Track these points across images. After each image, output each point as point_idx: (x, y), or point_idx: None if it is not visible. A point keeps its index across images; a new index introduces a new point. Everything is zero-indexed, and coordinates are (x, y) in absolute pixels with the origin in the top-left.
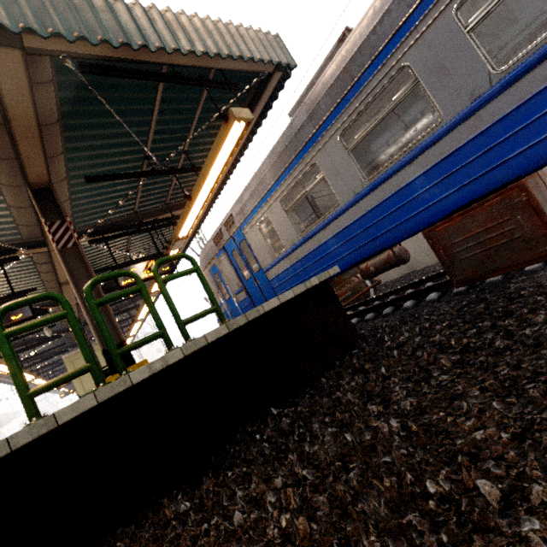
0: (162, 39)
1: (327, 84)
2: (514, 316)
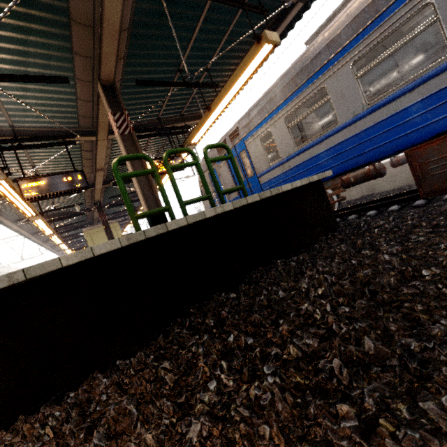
0: None
1: (352, 15)
2: None
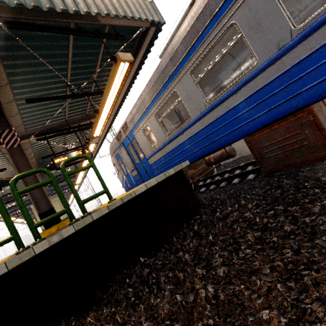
0: (66, 3)
1: (182, 36)
2: (299, 204)
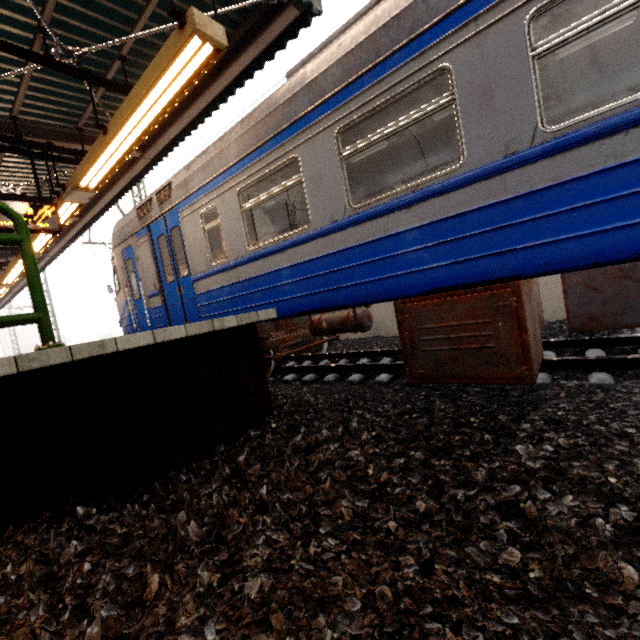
0: None
1: (345, 48)
2: (453, 456)
